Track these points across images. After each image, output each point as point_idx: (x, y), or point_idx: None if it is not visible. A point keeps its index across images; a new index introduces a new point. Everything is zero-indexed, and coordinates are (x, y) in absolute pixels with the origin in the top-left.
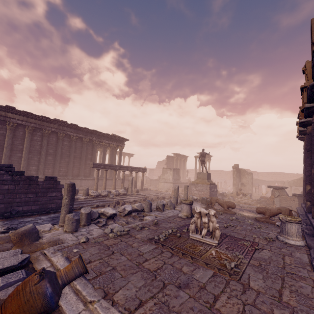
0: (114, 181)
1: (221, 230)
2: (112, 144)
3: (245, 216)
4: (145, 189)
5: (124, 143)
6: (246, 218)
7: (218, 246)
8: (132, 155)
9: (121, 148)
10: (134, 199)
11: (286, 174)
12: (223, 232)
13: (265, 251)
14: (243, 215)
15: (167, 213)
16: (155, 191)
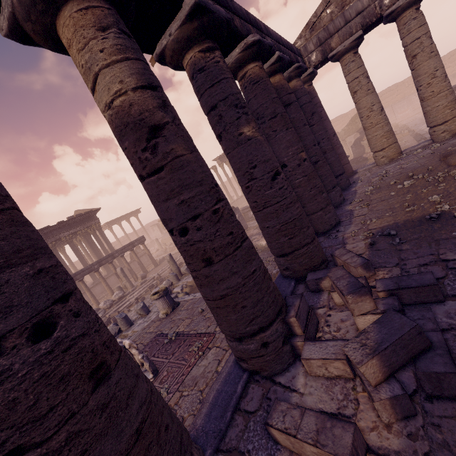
0: (104, 284)
1: (190, 326)
2: (78, 231)
3: (261, 249)
4: (161, 261)
5: (96, 216)
6: (259, 254)
7: (153, 382)
8: (138, 212)
9: (97, 226)
10: (137, 295)
11: (345, 116)
12: (190, 329)
13: (210, 353)
14: (259, 247)
15: (151, 315)
16: (174, 256)
